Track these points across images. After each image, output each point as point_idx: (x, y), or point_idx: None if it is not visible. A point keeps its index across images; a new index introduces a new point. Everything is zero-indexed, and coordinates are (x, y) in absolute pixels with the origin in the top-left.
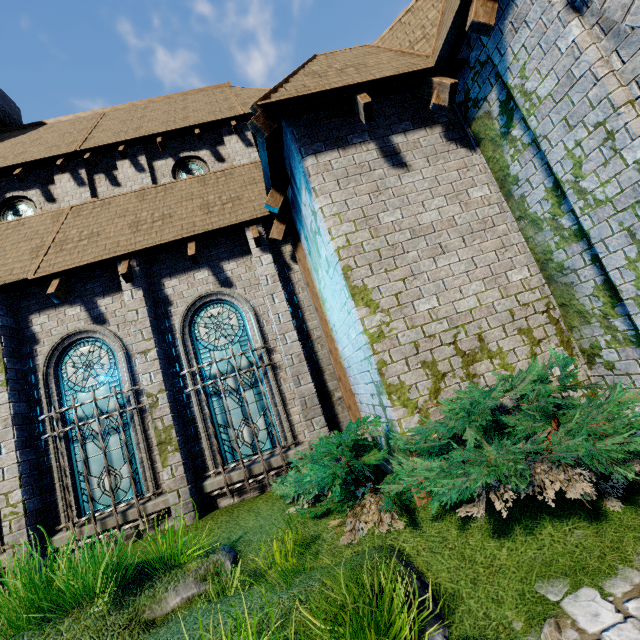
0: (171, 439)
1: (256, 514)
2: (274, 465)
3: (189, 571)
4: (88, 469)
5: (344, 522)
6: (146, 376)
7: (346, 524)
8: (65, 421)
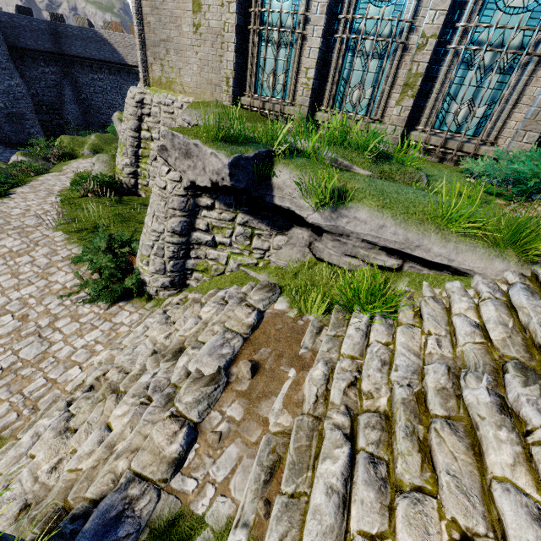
0: (414, 86)
1: (438, 170)
2: (464, 149)
3: (407, 171)
4: (348, 78)
5: (509, 204)
6: (431, 13)
7: (509, 206)
8: (351, 28)
